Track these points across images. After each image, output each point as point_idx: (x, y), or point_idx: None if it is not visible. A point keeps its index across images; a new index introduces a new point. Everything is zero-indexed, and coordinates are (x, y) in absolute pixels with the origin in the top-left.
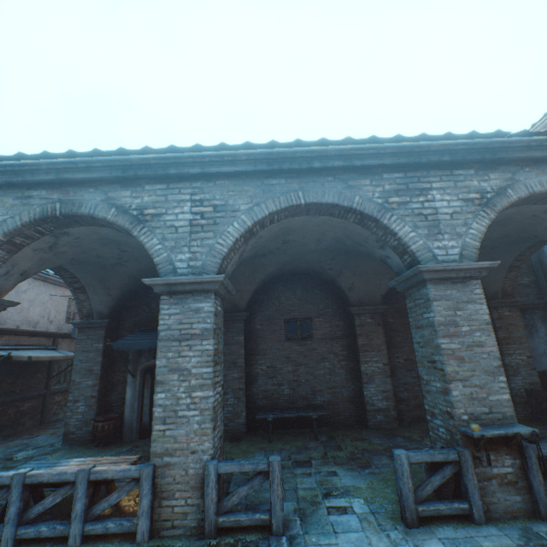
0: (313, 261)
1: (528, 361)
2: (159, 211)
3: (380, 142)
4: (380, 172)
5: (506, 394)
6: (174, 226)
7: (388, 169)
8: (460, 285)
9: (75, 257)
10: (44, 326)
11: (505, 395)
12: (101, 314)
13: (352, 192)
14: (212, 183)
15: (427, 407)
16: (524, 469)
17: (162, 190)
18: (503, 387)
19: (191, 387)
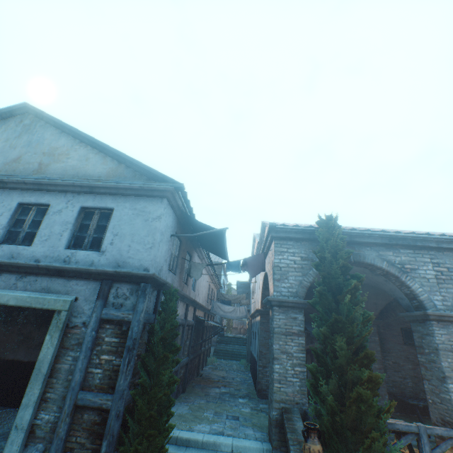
0: None
1: None
2: (413, 266)
3: None
4: None
5: None
6: (425, 277)
7: None
8: None
9: None
10: (203, 303)
11: None
12: None
13: None
14: (440, 252)
15: None
16: None
17: (411, 253)
18: None
19: None
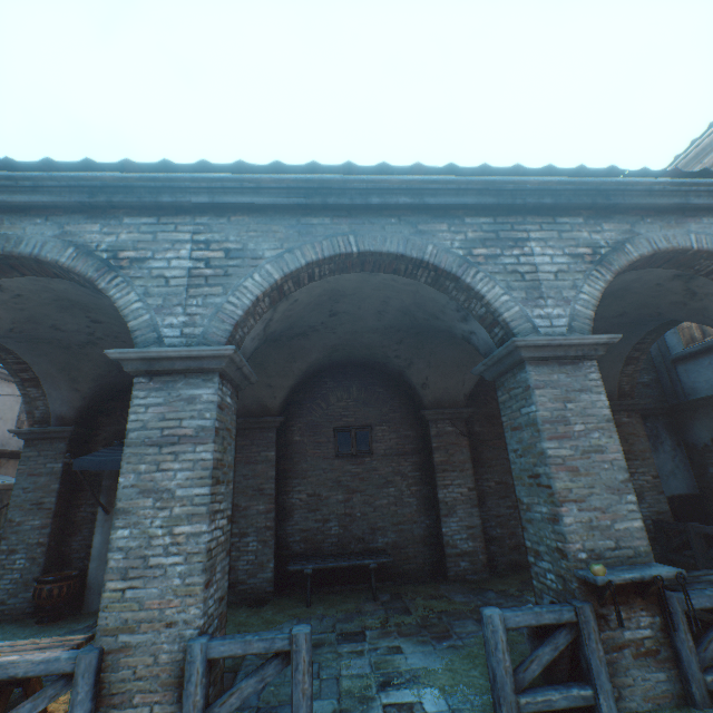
0: (373, 346)
1: (654, 483)
2: (142, 254)
3: (461, 173)
4: (462, 215)
5: (637, 520)
6: (164, 277)
7: (472, 212)
8: (570, 368)
9: (16, 327)
10: None
11: (636, 521)
12: (62, 418)
13: (424, 240)
14: (225, 219)
15: (529, 543)
16: (669, 631)
17: (150, 225)
18: (633, 510)
19: (174, 518)
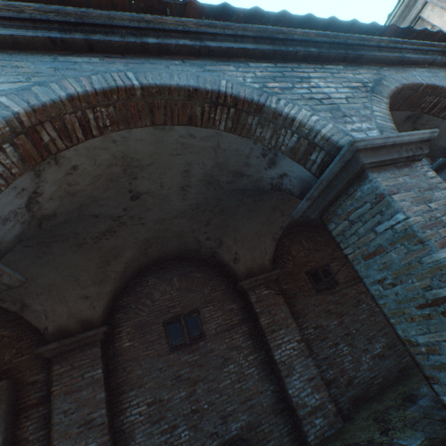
0: (184, 233)
1: None
2: None
3: (235, 17)
4: (244, 61)
5: None
6: None
7: (253, 60)
8: (407, 170)
9: None
10: None
11: None
12: None
13: (214, 76)
14: None
15: None
16: None
17: None
18: None
19: None
